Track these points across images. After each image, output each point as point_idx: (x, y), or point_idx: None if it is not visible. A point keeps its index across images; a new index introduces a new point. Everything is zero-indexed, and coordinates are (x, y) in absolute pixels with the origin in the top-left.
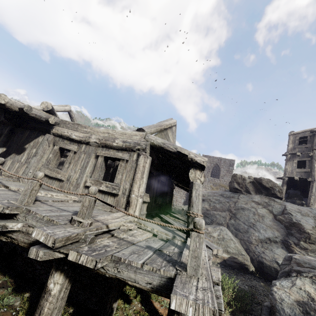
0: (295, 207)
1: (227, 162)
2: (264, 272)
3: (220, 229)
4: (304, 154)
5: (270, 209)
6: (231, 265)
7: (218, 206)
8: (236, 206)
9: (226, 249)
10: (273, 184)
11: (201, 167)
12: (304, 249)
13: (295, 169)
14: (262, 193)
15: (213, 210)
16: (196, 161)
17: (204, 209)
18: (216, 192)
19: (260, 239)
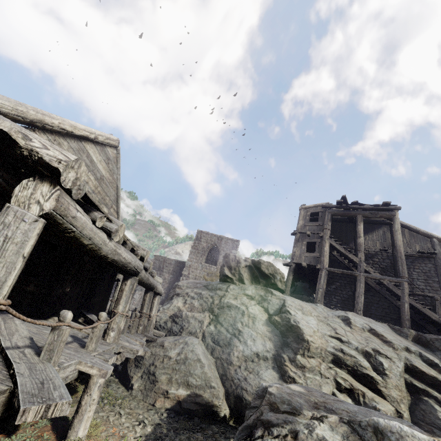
0: (296, 302)
1: (230, 243)
2: (243, 415)
3: (186, 342)
4: (314, 234)
5: (266, 305)
6: (189, 411)
7: (197, 303)
8: (221, 303)
9: (186, 379)
10: (274, 270)
11: (53, 175)
12: (301, 368)
13: (303, 252)
14: (260, 283)
15: (188, 310)
16: (40, 156)
17: (175, 309)
18: (200, 282)
19: (245, 356)
